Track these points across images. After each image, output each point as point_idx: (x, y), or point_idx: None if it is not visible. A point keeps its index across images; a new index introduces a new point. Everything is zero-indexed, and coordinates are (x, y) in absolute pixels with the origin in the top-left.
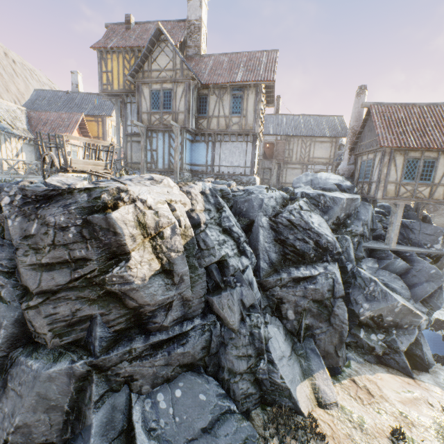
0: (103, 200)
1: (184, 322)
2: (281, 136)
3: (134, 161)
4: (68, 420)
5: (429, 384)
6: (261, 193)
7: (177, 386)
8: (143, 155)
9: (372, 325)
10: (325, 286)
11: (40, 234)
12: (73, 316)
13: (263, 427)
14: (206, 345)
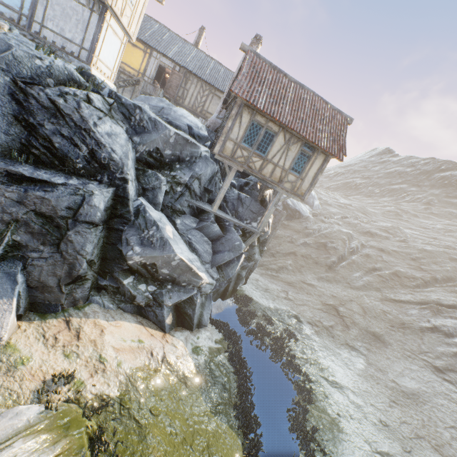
0: None
1: None
2: (180, 67)
3: None
4: None
5: (177, 339)
6: (24, 43)
7: None
8: None
9: (147, 275)
10: (64, 200)
11: None
12: None
13: None
14: None
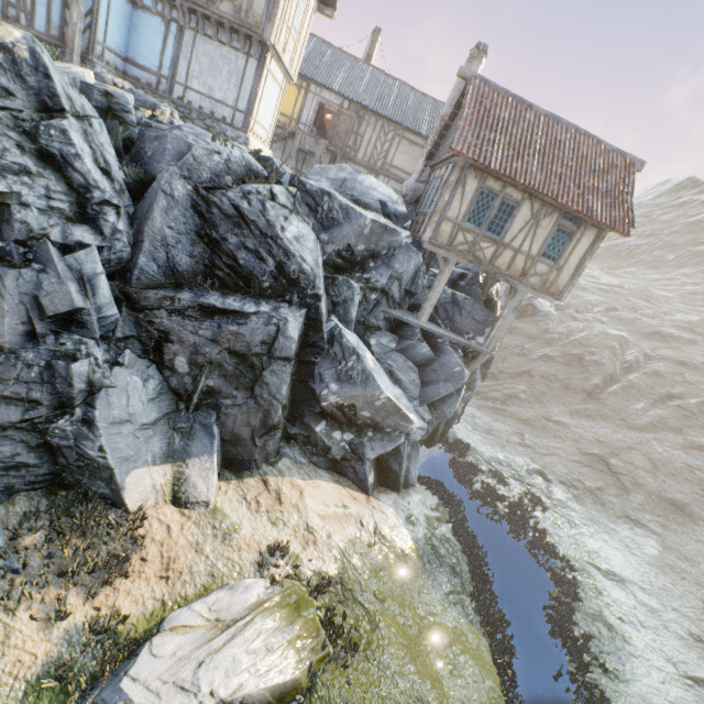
0: None
1: None
2: (351, 102)
3: None
4: None
5: (384, 504)
6: (200, 137)
7: None
8: None
9: (342, 419)
10: (258, 333)
11: None
12: None
13: (24, 517)
14: None
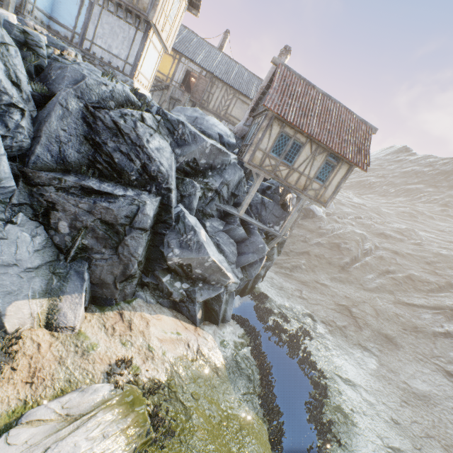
0: None
1: None
2: (207, 72)
3: None
4: None
5: (206, 332)
6: (93, 72)
7: None
8: None
9: (182, 274)
10: (124, 210)
11: None
12: None
13: None
14: None
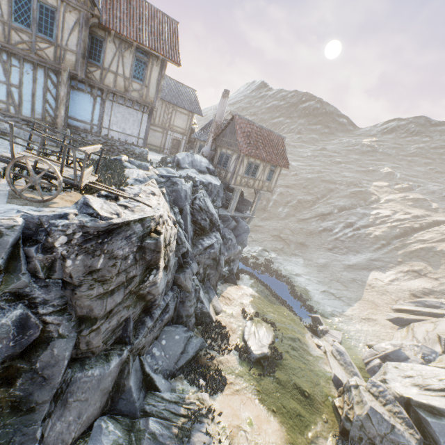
0: (150, 227)
1: (164, 297)
2: None
3: None
4: (109, 397)
5: (243, 285)
6: (183, 184)
7: (162, 339)
8: None
9: (224, 263)
10: (218, 249)
11: (107, 267)
12: (118, 323)
13: (203, 336)
14: (175, 307)
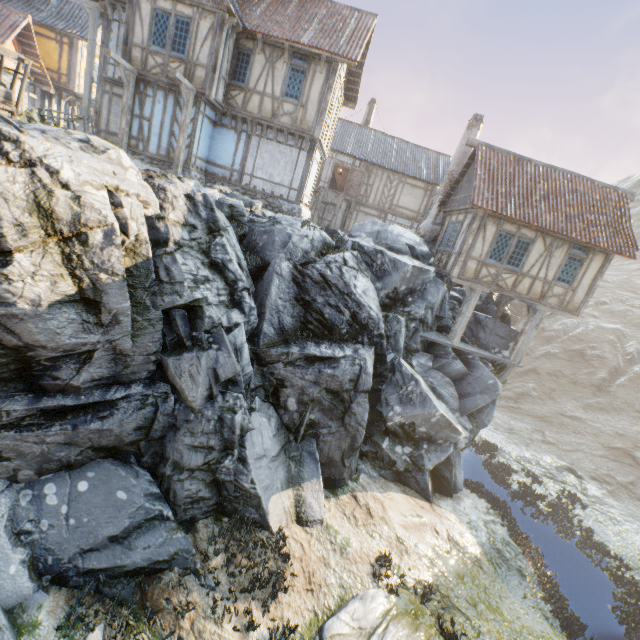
0: None
1: (114, 386)
2: (361, 161)
3: (113, 130)
4: None
5: (446, 510)
6: (293, 226)
7: (83, 477)
8: (125, 122)
9: (401, 435)
10: (347, 373)
11: None
12: None
13: (208, 542)
14: (145, 425)
